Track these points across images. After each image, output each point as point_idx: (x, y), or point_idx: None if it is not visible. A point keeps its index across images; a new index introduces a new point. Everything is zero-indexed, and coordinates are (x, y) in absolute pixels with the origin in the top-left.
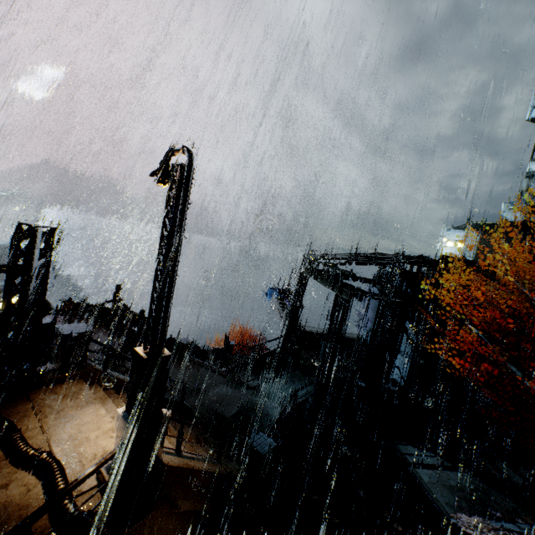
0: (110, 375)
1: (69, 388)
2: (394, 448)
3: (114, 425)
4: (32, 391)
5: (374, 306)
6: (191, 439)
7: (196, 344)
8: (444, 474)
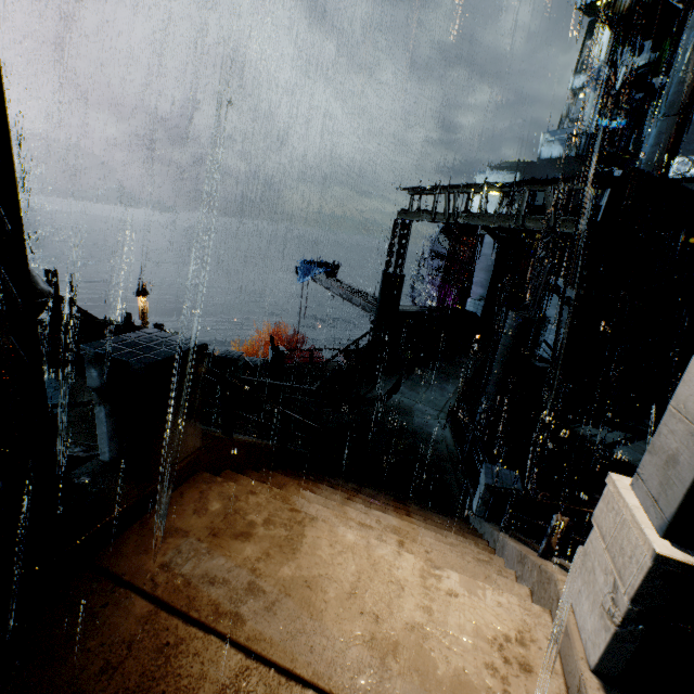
0: (242, 444)
1: (200, 505)
2: (578, 434)
3: (418, 561)
4: (102, 555)
5: (487, 264)
6: (405, 509)
7: (246, 358)
8: (636, 447)
